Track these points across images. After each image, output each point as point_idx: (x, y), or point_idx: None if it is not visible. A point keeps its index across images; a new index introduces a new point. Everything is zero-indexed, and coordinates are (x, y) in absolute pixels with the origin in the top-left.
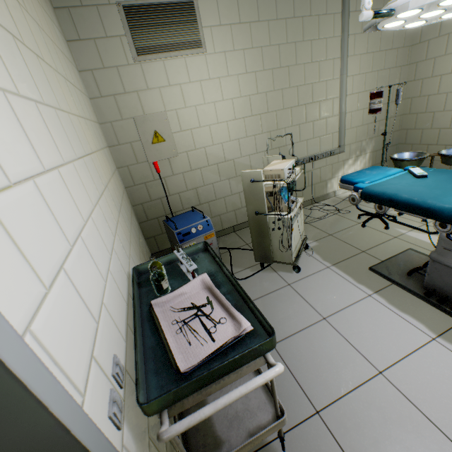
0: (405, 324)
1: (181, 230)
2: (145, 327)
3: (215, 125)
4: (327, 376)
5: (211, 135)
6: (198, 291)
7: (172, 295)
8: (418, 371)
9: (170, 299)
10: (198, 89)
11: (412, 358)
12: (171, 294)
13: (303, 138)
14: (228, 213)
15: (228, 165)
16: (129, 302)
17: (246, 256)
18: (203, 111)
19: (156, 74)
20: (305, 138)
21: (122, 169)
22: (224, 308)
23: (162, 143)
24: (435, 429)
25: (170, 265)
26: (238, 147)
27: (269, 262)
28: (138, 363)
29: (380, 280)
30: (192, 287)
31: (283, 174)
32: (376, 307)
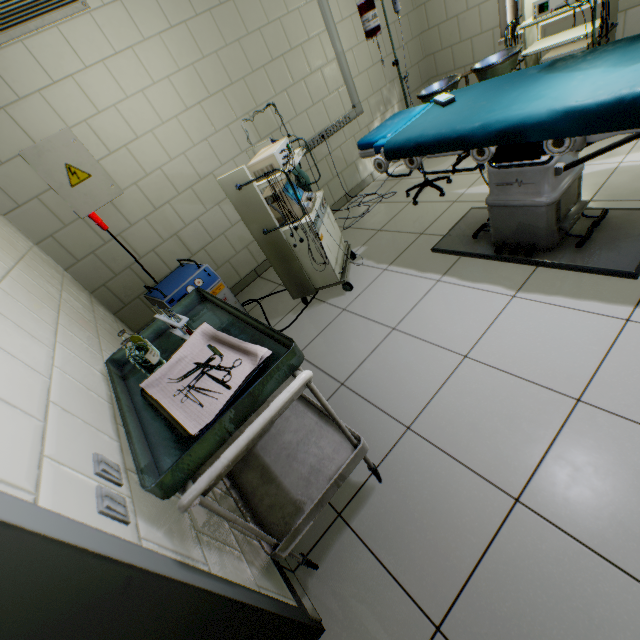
0: (482, 294)
1: (173, 296)
2: (143, 418)
3: (160, 128)
4: (410, 387)
5: (161, 145)
6: (202, 348)
7: (167, 366)
8: (503, 337)
9: (166, 372)
10: (106, 75)
11: (495, 326)
12: (165, 366)
13: (300, 110)
14: (239, 254)
15: (208, 184)
16: (115, 402)
17: (282, 300)
18: (132, 111)
19: (21, 69)
20: (302, 108)
21: (45, 243)
22: (236, 349)
23: (87, 181)
24: (529, 385)
25: (161, 338)
26: (211, 153)
27: (311, 293)
28: (138, 453)
29: (447, 259)
30: (192, 346)
31: (276, 162)
32: (448, 290)
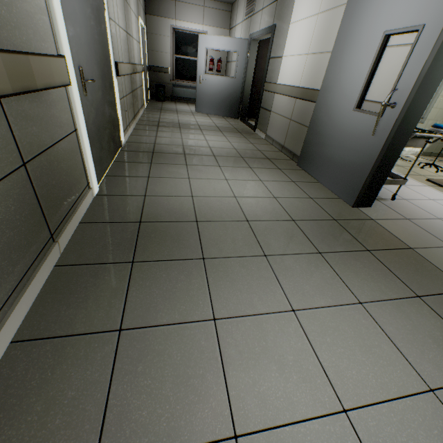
0: None
1: None
2: None
3: None
4: (407, 195)
5: None
6: None
7: None
8: None
9: None
10: None
11: None
12: None
13: None
14: None
15: None
16: None
17: None
18: None
19: None
20: None
21: None
22: None
23: None
24: None
25: None
26: None
27: None
28: None
29: (431, 184)
30: None
31: None
32: (429, 189)
